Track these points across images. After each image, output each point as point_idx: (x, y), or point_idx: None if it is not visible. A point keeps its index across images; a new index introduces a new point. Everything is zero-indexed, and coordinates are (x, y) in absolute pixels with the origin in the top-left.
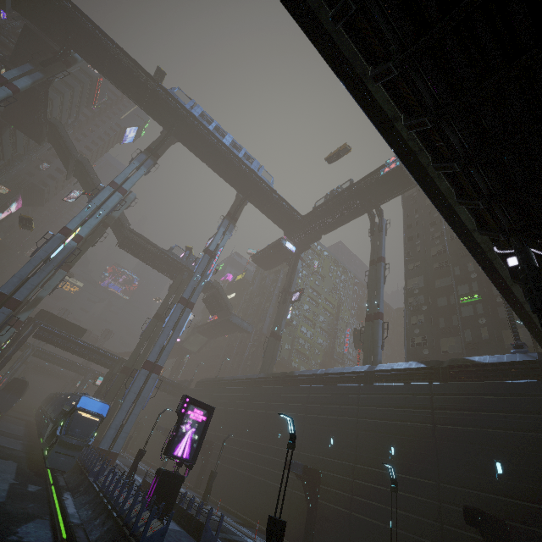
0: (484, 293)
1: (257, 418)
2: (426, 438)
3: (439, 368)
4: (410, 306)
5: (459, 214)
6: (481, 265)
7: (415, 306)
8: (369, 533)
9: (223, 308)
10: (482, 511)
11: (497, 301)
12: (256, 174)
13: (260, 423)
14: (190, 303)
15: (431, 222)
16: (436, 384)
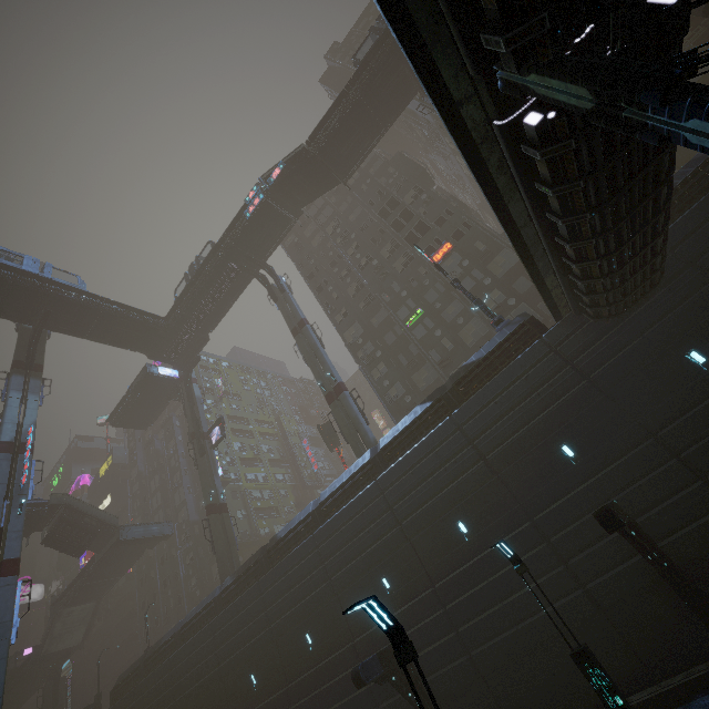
0: (423, 305)
1: (259, 653)
2: (487, 480)
3: (447, 394)
4: (364, 361)
5: (439, 68)
6: (476, 178)
7: (369, 358)
8: (508, 659)
9: (98, 529)
10: (609, 505)
11: (437, 309)
12: (39, 277)
13: (269, 656)
14: (7, 564)
15: (330, 263)
16: (457, 411)
